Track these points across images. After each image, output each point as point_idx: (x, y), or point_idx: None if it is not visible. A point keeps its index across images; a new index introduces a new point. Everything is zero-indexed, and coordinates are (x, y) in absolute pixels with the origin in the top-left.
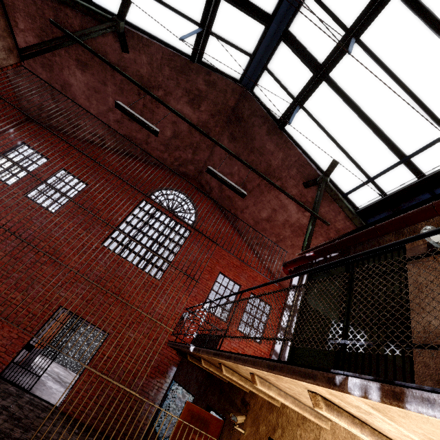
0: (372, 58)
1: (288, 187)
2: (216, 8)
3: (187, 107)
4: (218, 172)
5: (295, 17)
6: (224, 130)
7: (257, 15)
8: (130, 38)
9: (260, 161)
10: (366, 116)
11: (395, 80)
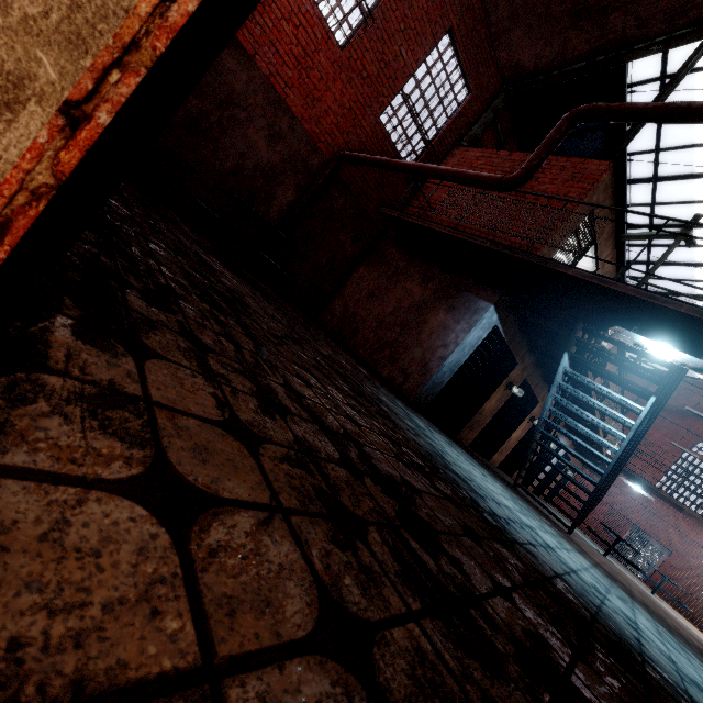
0: None
1: None
2: None
3: None
4: None
5: None
6: None
7: None
8: None
9: None
10: None
11: None
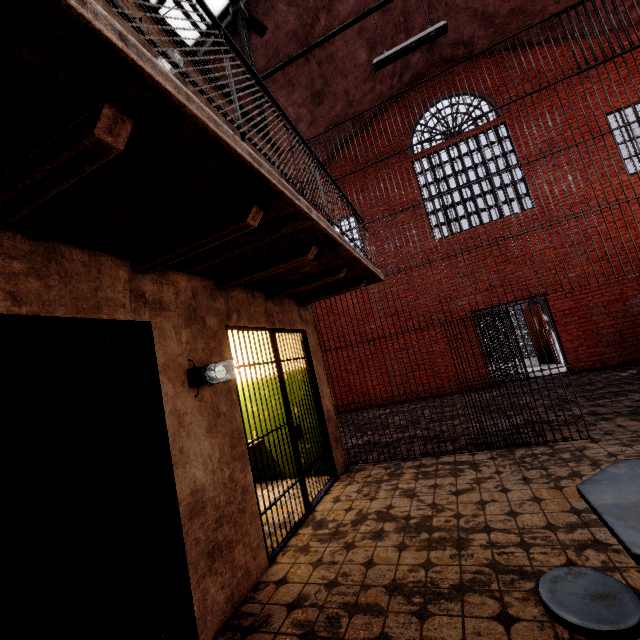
0: None
1: None
2: None
3: None
4: None
5: None
6: None
7: None
8: (255, 8)
9: None
10: None
11: None
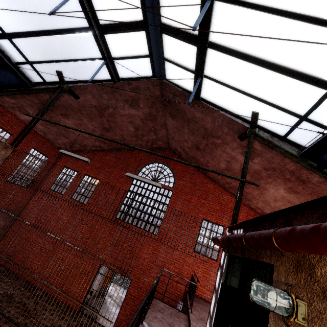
0: (238, 5)
1: (228, 142)
2: (105, 42)
3: (131, 110)
4: (134, 175)
5: (161, 9)
6: (165, 112)
7: (134, 27)
8: (75, 90)
9: (198, 127)
10: (263, 61)
11: (274, 13)
